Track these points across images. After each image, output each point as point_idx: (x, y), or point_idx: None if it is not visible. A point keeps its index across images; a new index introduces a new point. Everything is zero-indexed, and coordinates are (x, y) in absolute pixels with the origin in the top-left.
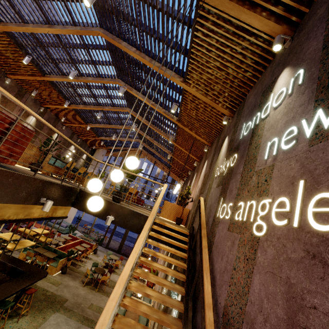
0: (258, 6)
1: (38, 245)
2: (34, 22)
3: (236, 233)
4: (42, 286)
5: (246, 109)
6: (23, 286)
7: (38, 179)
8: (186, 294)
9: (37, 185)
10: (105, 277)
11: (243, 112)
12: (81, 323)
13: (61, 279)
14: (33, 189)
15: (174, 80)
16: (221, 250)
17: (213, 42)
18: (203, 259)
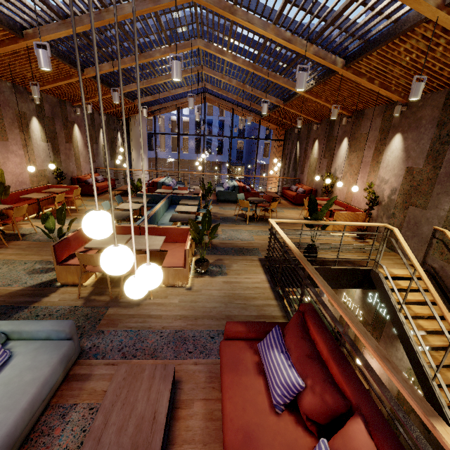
0: None
1: None
2: None
3: None
4: None
5: None
6: None
7: None
8: None
9: None
10: None
11: None
12: None
13: None
14: None
15: (413, 5)
16: None
17: None
18: None
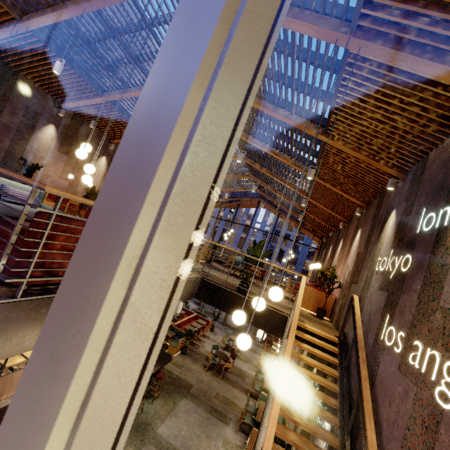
0: (449, 51)
1: None
2: (136, 85)
3: (411, 382)
4: (166, 367)
5: (427, 181)
6: (154, 370)
7: None
8: (341, 427)
9: None
10: (229, 364)
11: (423, 184)
12: (210, 414)
13: (182, 360)
14: None
15: (308, 132)
16: (388, 392)
17: (371, 93)
18: (363, 396)
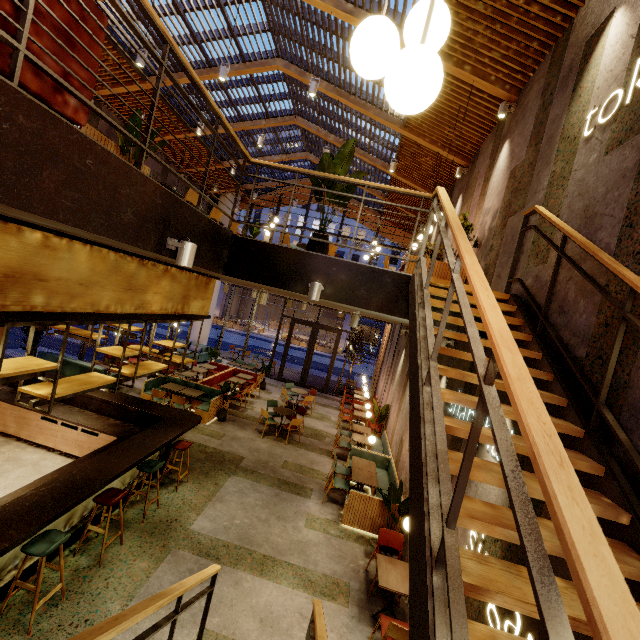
0: None
1: (165, 381)
2: None
3: None
4: (195, 440)
5: None
6: (169, 438)
7: (151, 182)
8: (573, 402)
9: (151, 198)
10: (297, 420)
11: None
12: (279, 489)
13: (221, 429)
14: (146, 209)
15: None
16: None
17: None
18: None
